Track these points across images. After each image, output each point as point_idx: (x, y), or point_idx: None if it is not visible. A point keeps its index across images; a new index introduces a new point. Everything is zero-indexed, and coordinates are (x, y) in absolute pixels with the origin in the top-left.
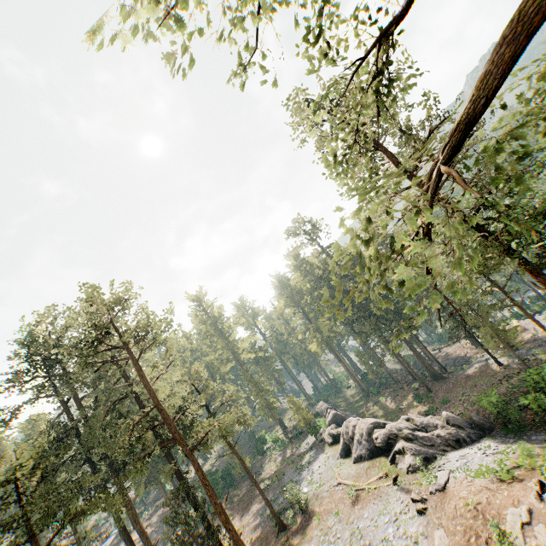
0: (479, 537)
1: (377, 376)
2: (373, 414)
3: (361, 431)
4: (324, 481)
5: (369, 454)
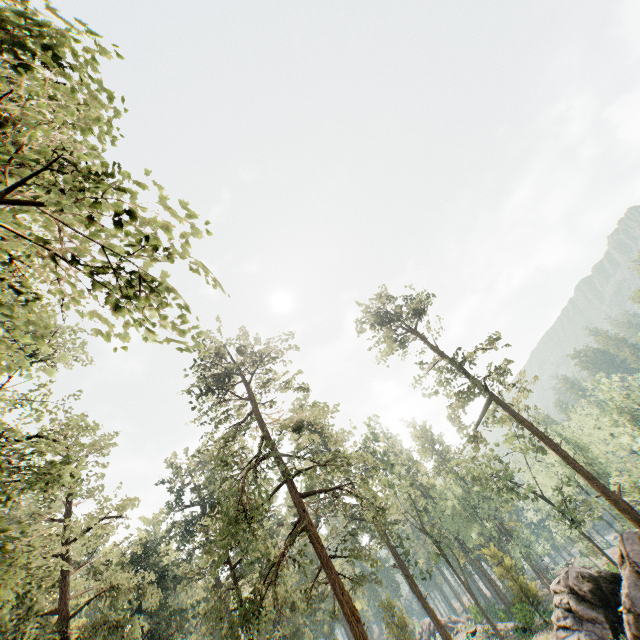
0: None
1: None
2: None
3: (426, 623)
4: None
5: (429, 637)
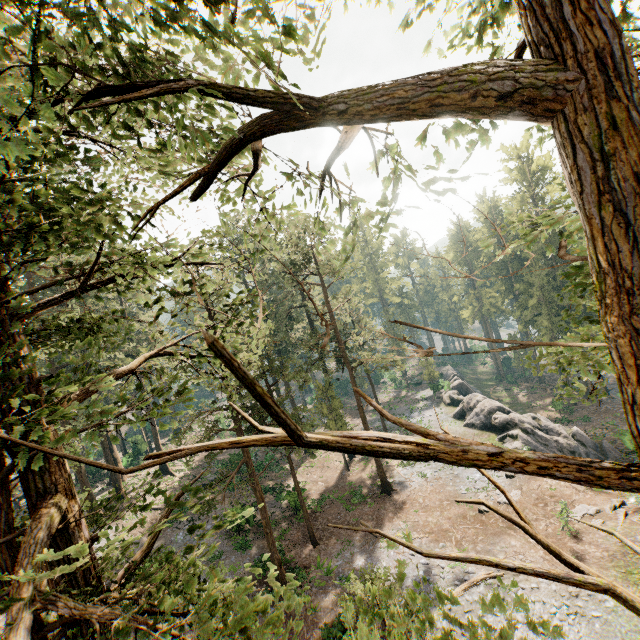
0: (546, 506)
1: (522, 368)
2: (498, 397)
3: (483, 407)
4: (432, 426)
5: (482, 426)
